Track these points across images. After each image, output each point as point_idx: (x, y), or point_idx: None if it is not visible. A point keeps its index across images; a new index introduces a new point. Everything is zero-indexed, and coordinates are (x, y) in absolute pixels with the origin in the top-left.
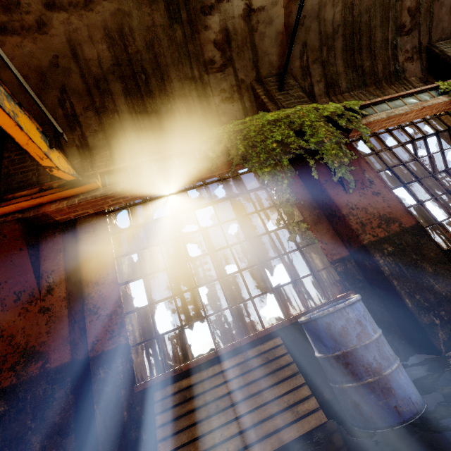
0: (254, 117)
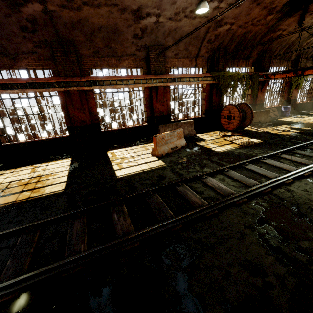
0: None
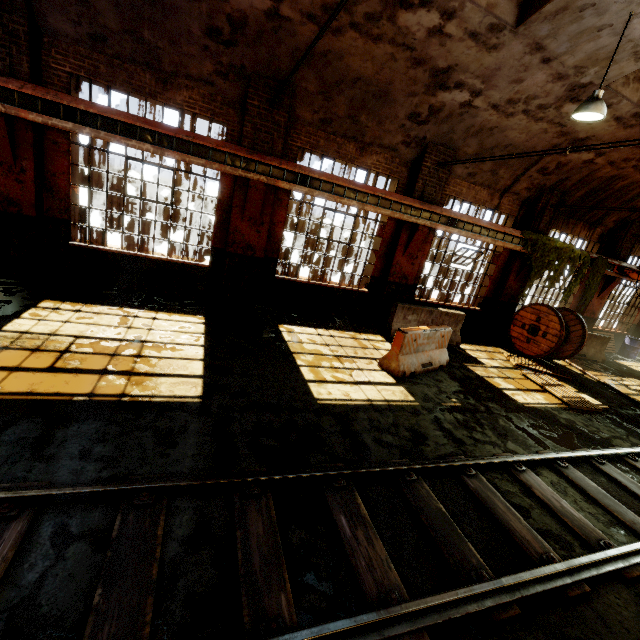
0: None
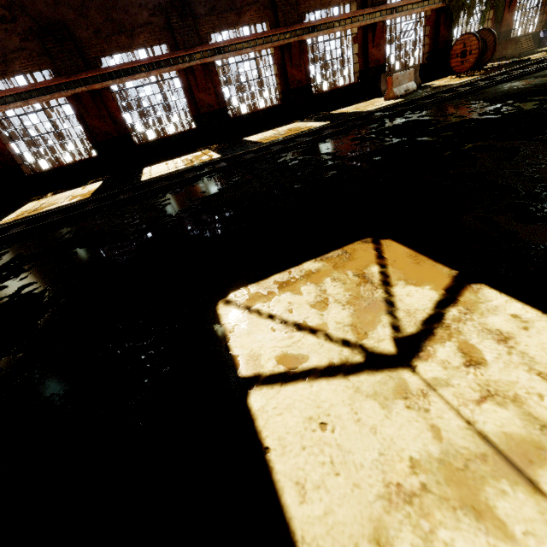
0: None
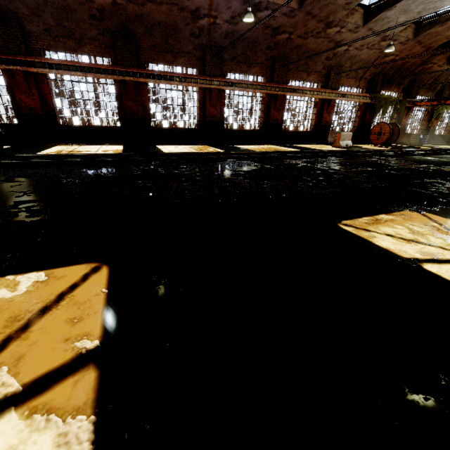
0: None
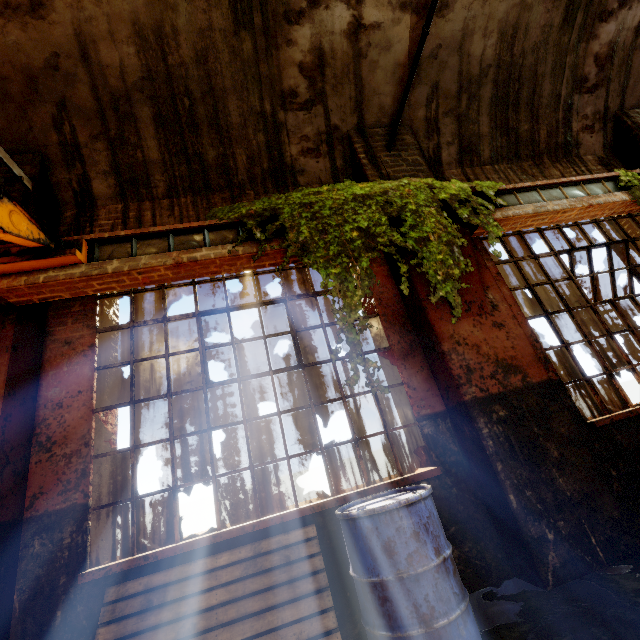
0: (336, 186)
